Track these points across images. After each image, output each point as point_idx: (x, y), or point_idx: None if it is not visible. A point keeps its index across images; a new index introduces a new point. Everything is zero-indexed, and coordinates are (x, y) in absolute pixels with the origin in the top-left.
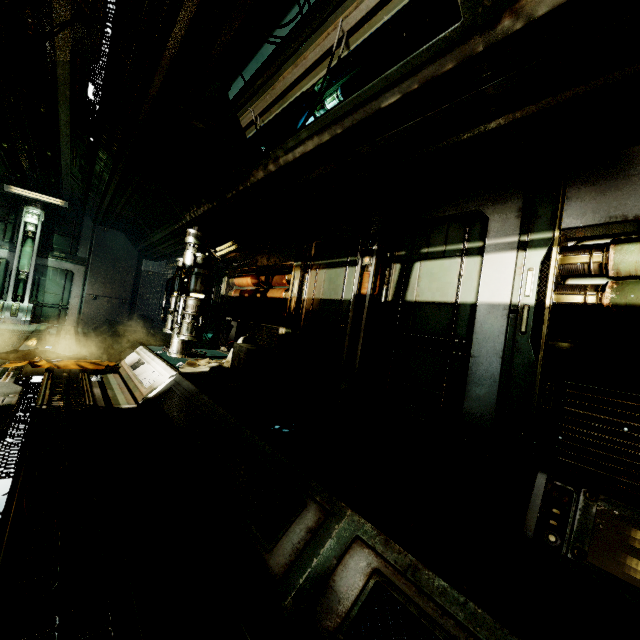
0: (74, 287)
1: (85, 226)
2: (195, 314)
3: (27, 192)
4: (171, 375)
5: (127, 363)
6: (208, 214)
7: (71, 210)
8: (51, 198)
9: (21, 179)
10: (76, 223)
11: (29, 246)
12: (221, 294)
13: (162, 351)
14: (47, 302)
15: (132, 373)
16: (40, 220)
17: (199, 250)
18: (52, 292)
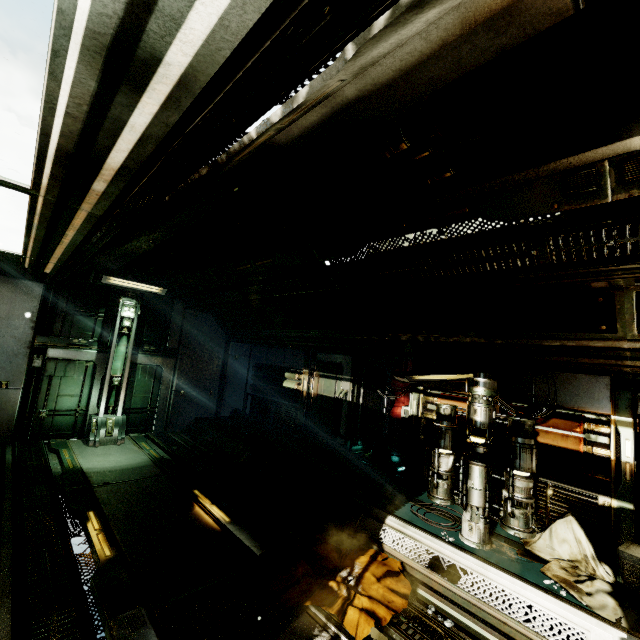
0: (163, 384)
1: (175, 312)
2: (532, 500)
3: (125, 282)
4: (619, 638)
5: (406, 555)
6: (464, 345)
7: (167, 297)
8: (150, 286)
9: (133, 272)
10: (166, 309)
11: (124, 345)
12: (412, 414)
13: (437, 529)
14: (134, 407)
15: (468, 594)
16: (136, 312)
17: (492, 402)
18: (140, 394)
